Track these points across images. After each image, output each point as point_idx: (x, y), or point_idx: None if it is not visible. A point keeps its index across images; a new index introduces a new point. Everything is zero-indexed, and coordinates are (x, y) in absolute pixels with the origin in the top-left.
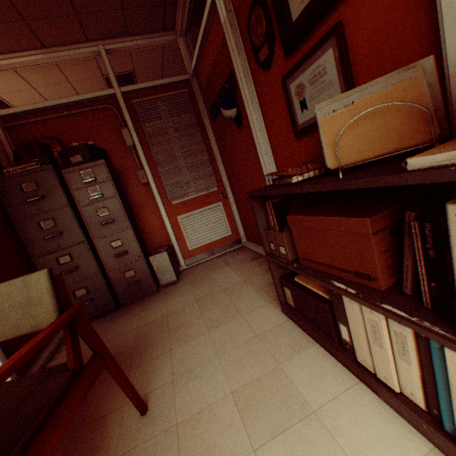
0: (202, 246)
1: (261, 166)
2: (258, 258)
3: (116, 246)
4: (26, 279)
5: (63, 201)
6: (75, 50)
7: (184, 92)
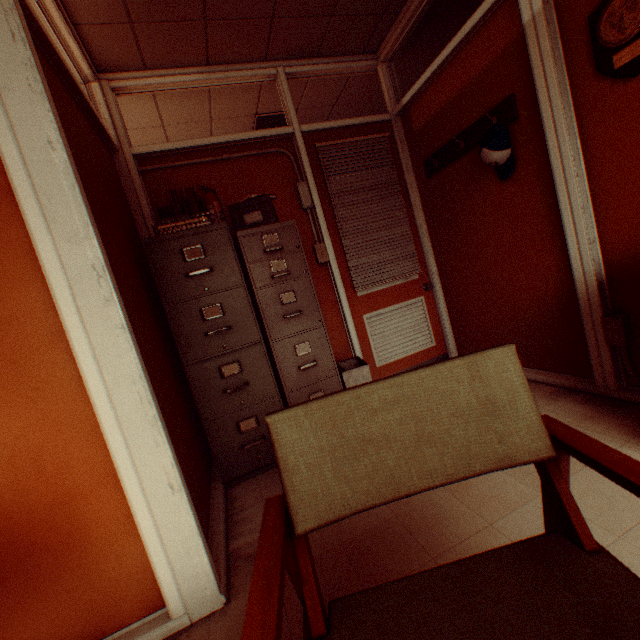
0: (394, 362)
1: (563, 231)
2: None
3: (301, 353)
4: (473, 363)
5: (237, 278)
6: (246, 72)
7: (383, 137)
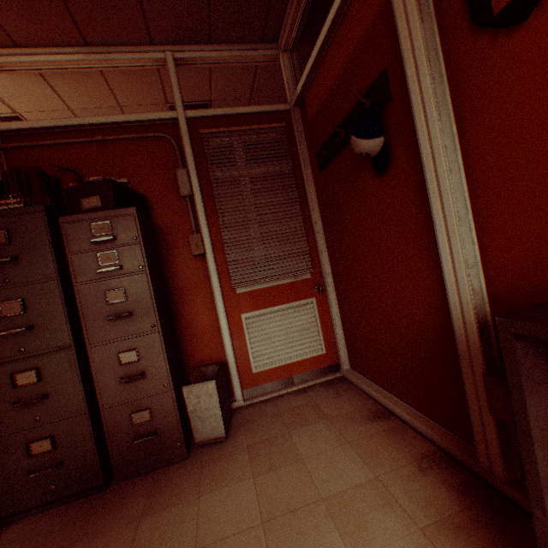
0: (275, 369)
1: (437, 245)
2: (385, 419)
3: (126, 362)
4: None
5: (49, 269)
6: (131, 54)
7: (279, 126)
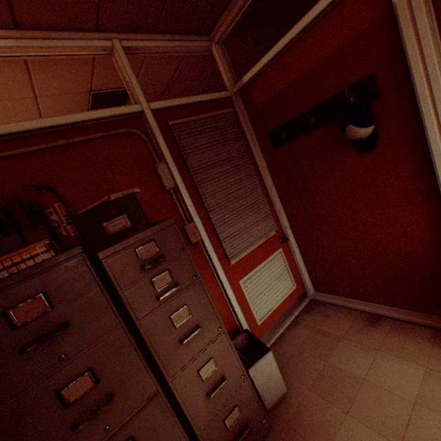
0: (271, 314)
1: None
2: (381, 321)
3: (207, 375)
4: None
5: (109, 320)
6: (74, 41)
7: (229, 112)
